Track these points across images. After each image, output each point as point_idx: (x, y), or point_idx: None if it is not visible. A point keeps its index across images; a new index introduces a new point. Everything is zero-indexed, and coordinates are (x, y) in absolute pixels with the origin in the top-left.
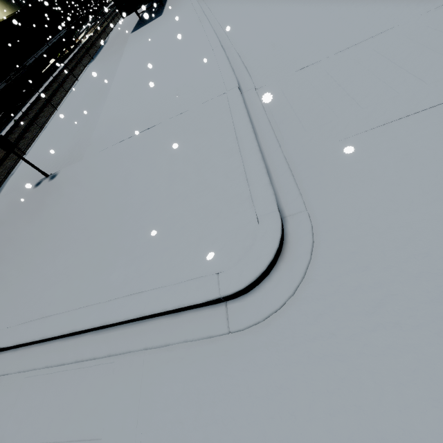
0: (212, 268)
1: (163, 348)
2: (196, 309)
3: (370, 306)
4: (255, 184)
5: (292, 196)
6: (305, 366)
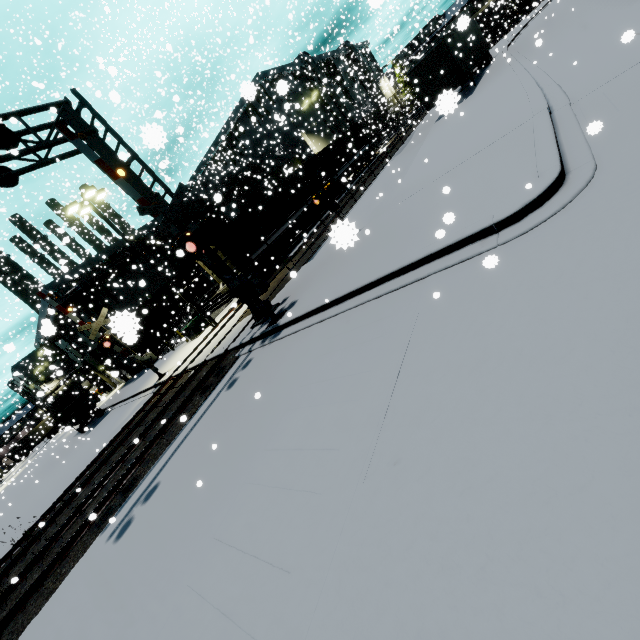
0: (489, 214)
1: (441, 271)
2: (471, 244)
3: (633, 189)
4: (541, 158)
5: (581, 157)
6: (557, 237)
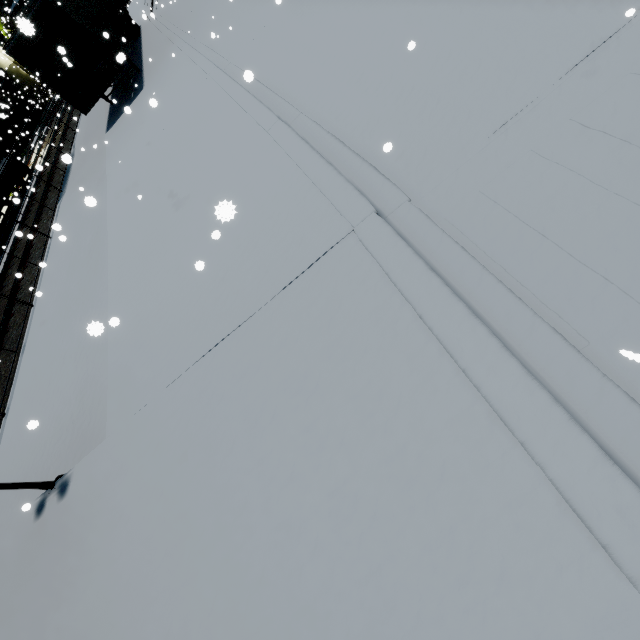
0: None
1: None
2: None
3: None
4: None
5: None
6: None
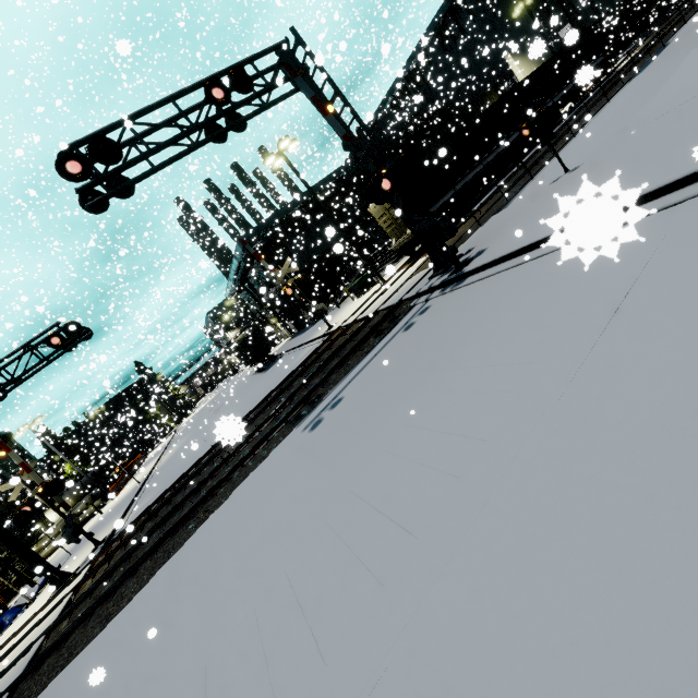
0: None
1: None
2: None
3: None
4: None
5: None
6: None
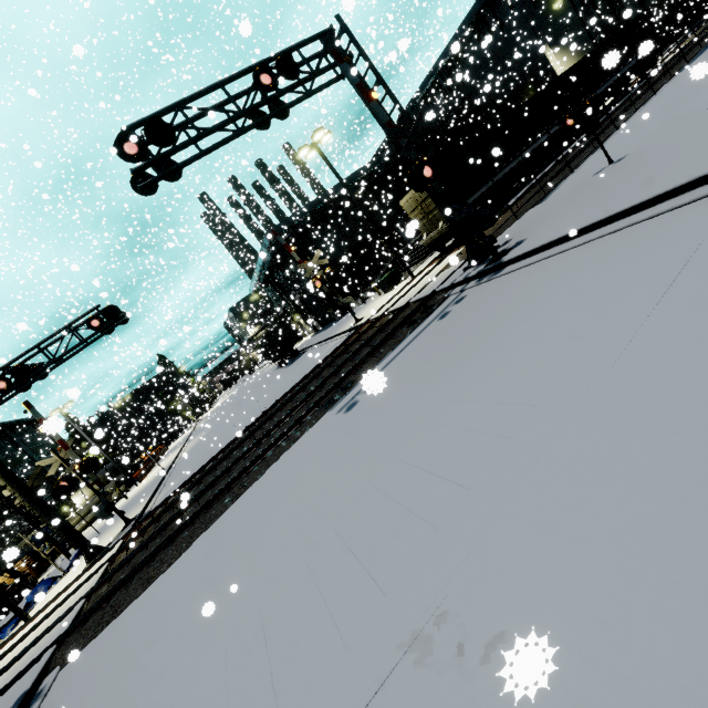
0: None
1: None
2: None
3: None
4: None
5: None
6: None
